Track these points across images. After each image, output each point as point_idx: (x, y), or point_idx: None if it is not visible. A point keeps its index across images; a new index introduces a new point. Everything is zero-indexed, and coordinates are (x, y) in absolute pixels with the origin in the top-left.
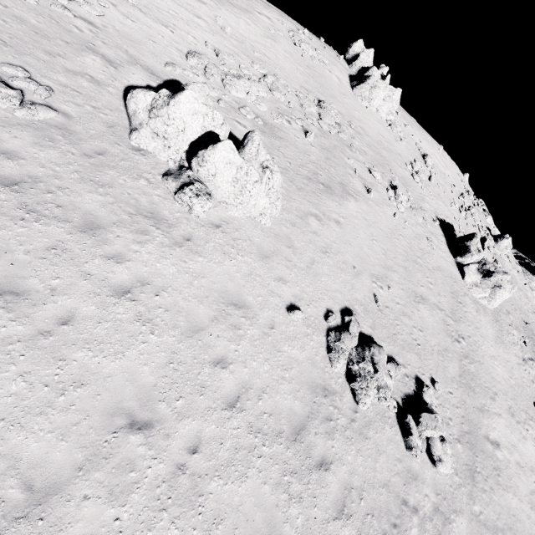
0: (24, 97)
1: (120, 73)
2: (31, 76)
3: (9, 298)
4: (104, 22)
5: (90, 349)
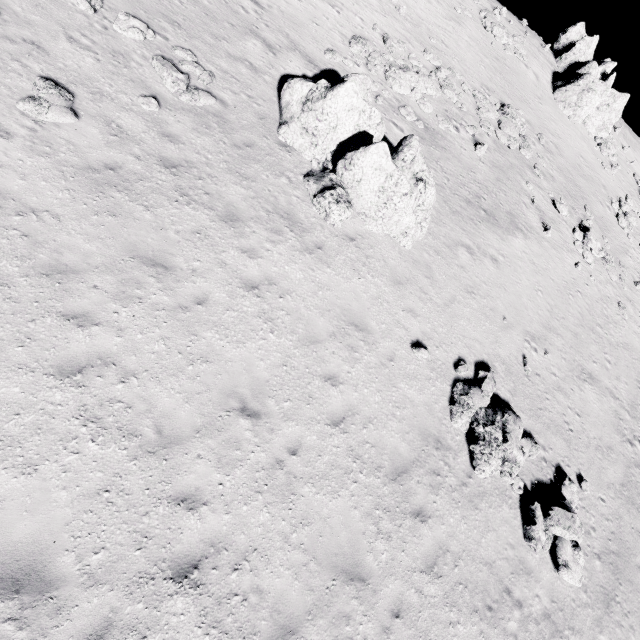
0: (190, 82)
1: (278, 60)
2: (197, 60)
3: (160, 271)
4: (270, 2)
5: (217, 332)
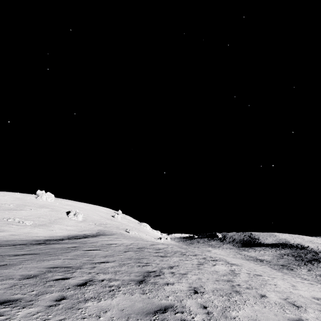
0: None
1: None
2: None
3: None
4: None
5: None
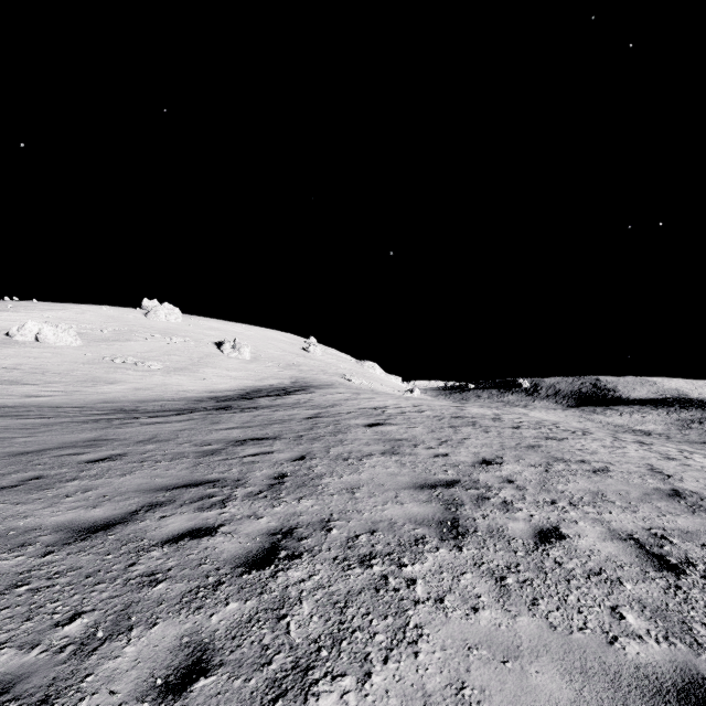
0: None
1: (2, 332)
2: None
3: None
4: None
5: (16, 354)
